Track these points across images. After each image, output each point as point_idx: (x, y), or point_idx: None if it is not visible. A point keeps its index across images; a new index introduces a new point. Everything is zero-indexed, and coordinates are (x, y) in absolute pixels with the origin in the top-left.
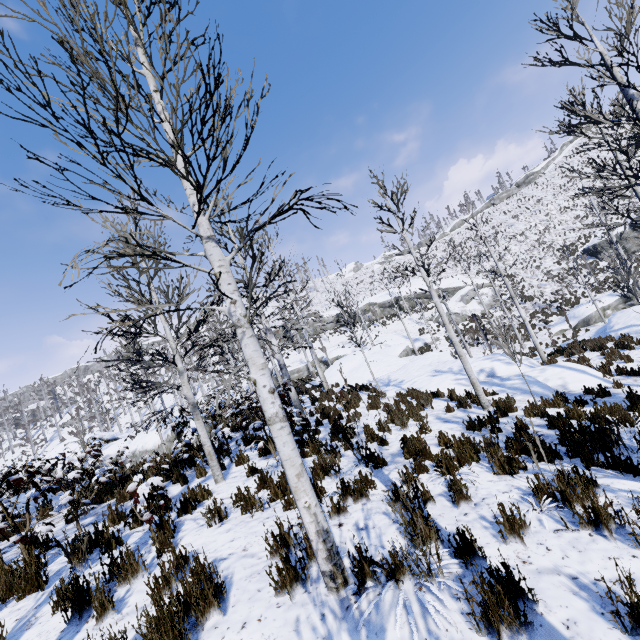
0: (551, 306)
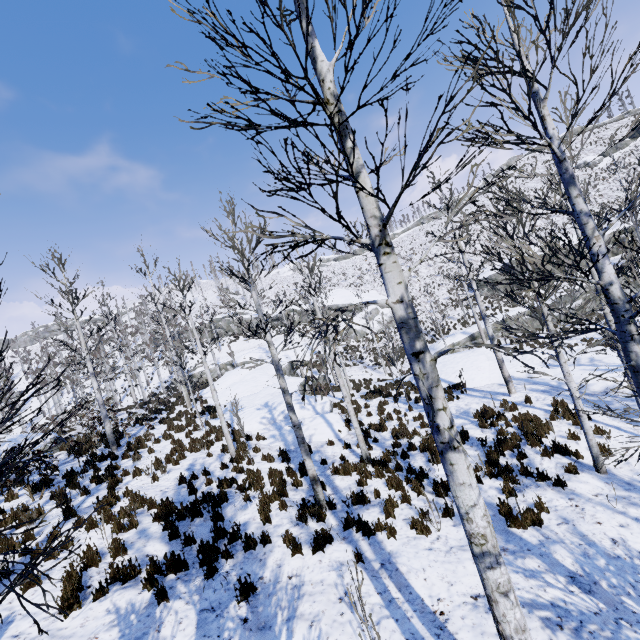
0: (429, 333)
